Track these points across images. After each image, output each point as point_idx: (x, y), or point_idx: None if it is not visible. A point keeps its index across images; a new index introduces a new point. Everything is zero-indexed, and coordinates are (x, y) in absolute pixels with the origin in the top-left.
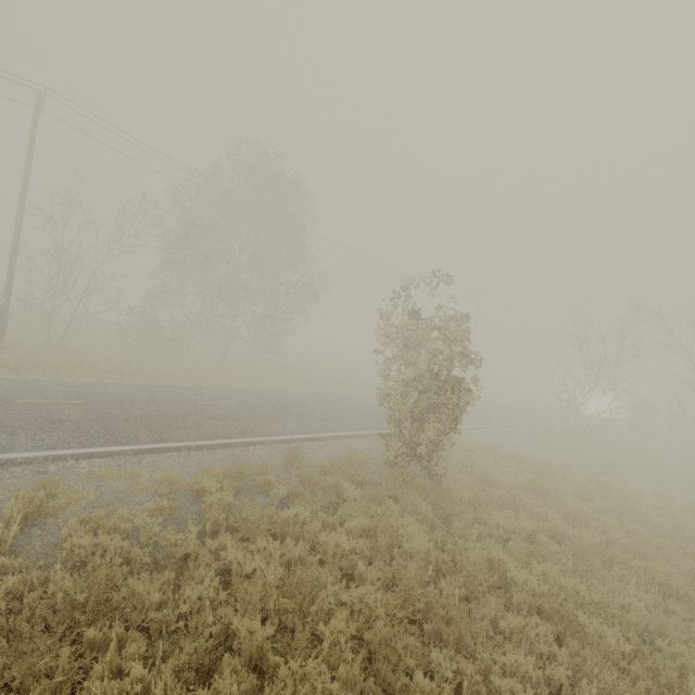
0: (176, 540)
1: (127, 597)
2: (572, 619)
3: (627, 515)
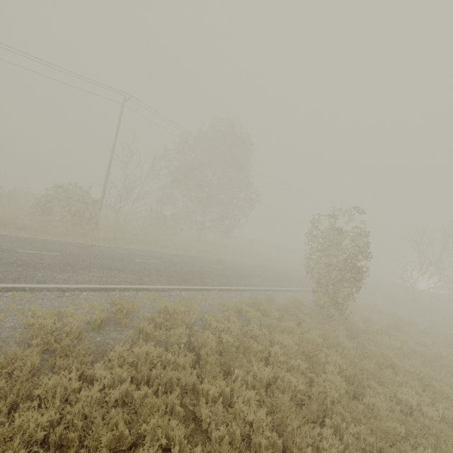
0: (243, 330)
1: (249, 347)
2: (428, 383)
3: (449, 347)
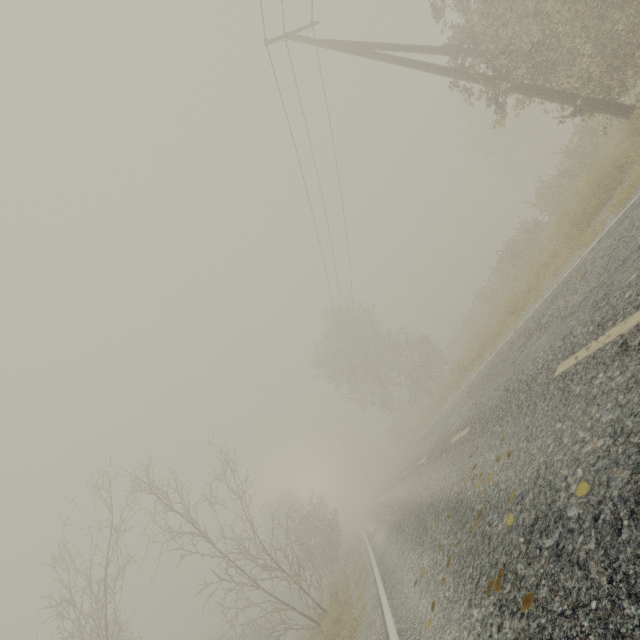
0: None
1: None
2: None
3: None
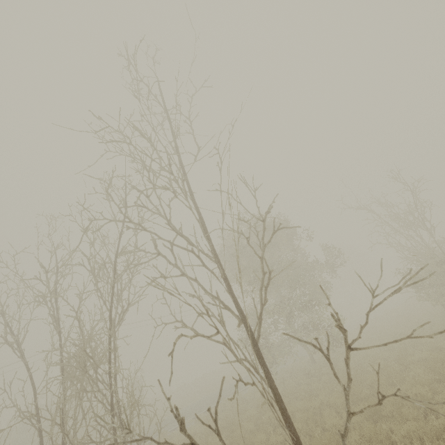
0: None
1: None
2: None
3: None
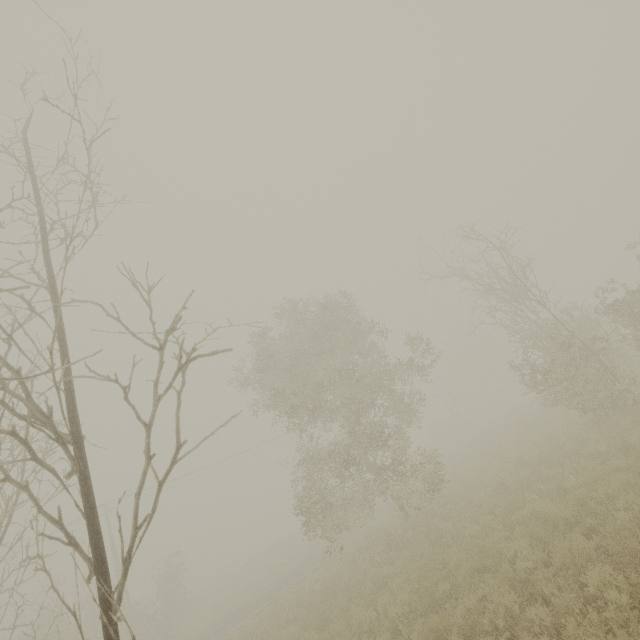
0: None
1: None
2: None
3: None
